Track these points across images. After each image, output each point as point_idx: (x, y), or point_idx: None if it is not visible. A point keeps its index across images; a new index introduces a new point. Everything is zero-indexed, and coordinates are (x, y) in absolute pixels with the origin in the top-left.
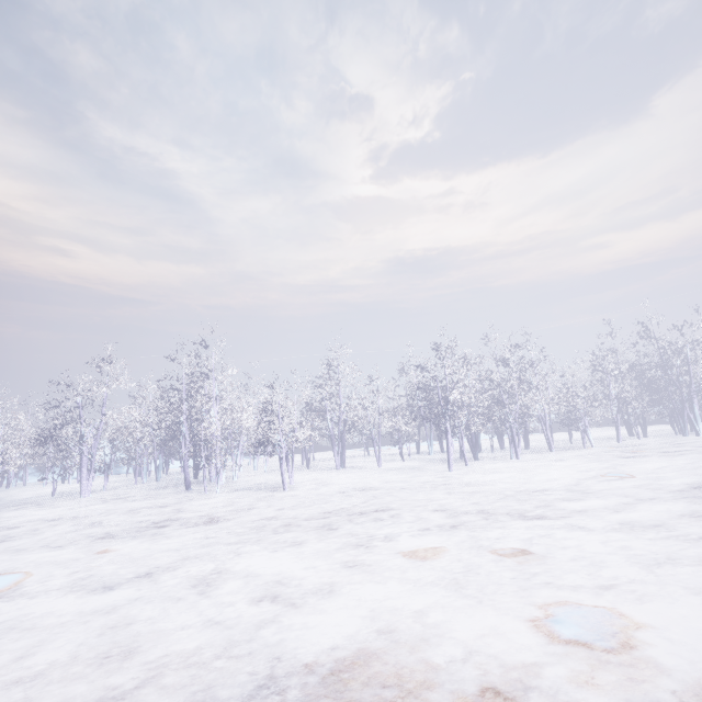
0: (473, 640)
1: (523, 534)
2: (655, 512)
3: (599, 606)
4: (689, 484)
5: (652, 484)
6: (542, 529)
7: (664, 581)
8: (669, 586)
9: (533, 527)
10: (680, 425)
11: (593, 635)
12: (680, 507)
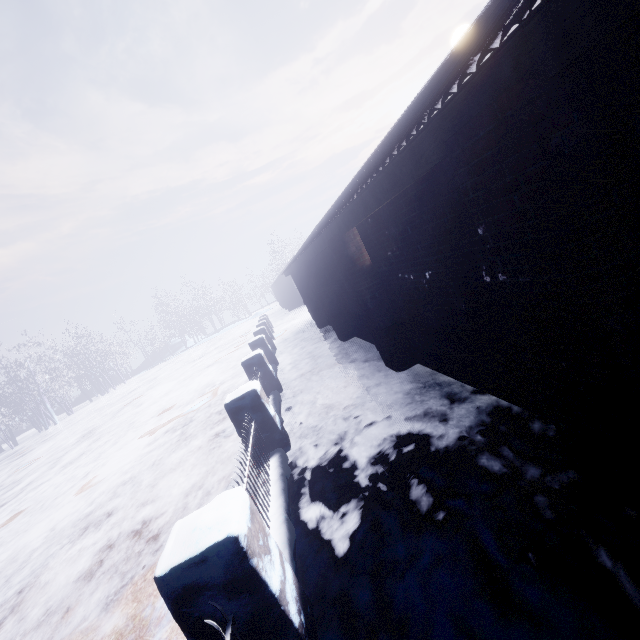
0: (46, 530)
1: (2, 516)
2: (75, 454)
3: (91, 478)
4: (79, 438)
5: (58, 451)
6: (13, 505)
7: (106, 458)
8: (110, 456)
9: (3, 511)
10: (42, 422)
11: (99, 480)
12: (85, 444)
